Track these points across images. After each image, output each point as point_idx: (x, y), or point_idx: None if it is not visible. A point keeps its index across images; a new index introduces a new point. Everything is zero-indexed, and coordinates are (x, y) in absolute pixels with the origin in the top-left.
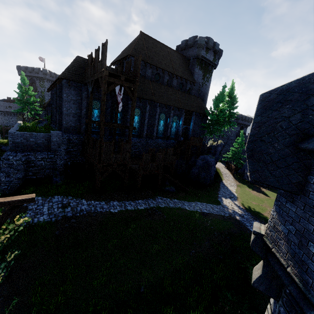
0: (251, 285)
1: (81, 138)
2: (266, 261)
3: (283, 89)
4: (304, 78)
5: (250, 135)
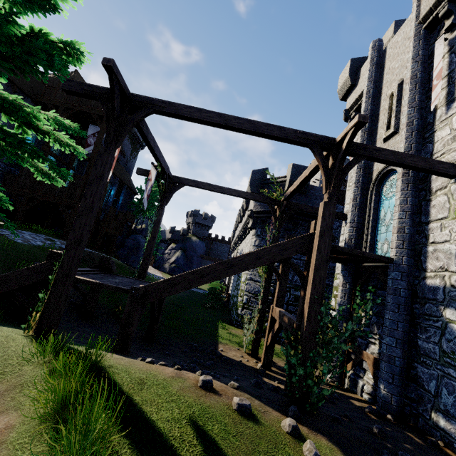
0: (250, 227)
1: (3, 168)
2: (253, 218)
3: (257, 170)
4: (261, 169)
5: (250, 180)
